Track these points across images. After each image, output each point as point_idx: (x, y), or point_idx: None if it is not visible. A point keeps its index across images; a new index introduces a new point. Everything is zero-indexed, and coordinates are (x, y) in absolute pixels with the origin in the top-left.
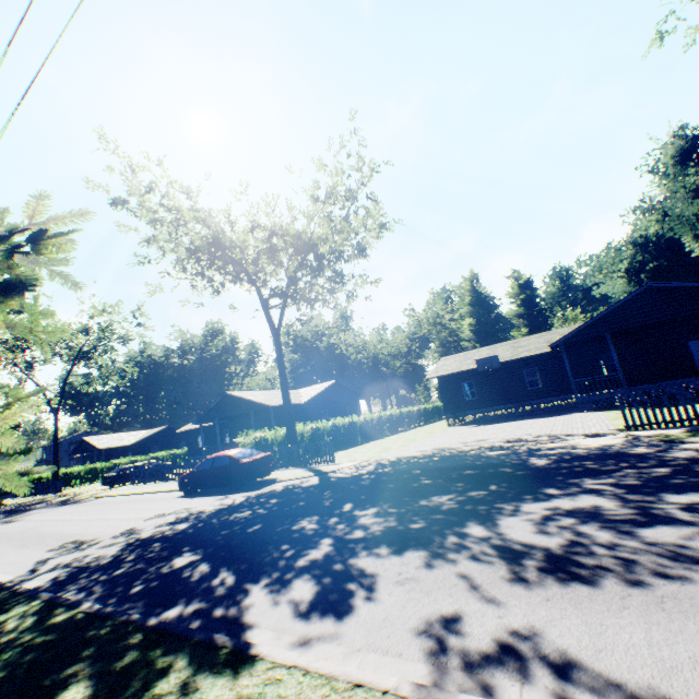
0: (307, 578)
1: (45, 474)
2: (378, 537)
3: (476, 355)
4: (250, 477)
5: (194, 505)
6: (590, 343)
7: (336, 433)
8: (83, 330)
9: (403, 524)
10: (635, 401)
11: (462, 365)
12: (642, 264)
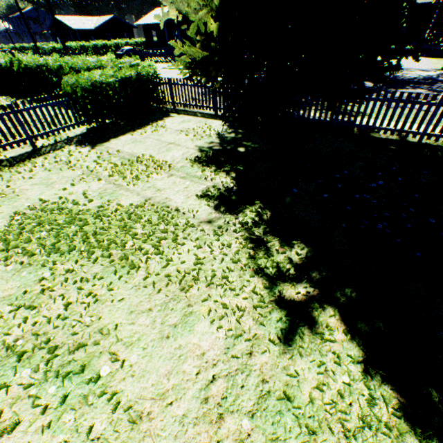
0: None
1: (56, 46)
2: None
3: None
4: None
5: None
6: None
7: None
8: None
9: None
10: None
11: None
12: None
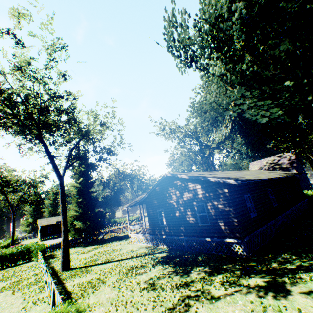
0: None
1: None
2: None
3: (53, 219)
4: None
5: None
6: None
7: (6, 246)
8: None
9: None
10: None
11: (50, 222)
12: None
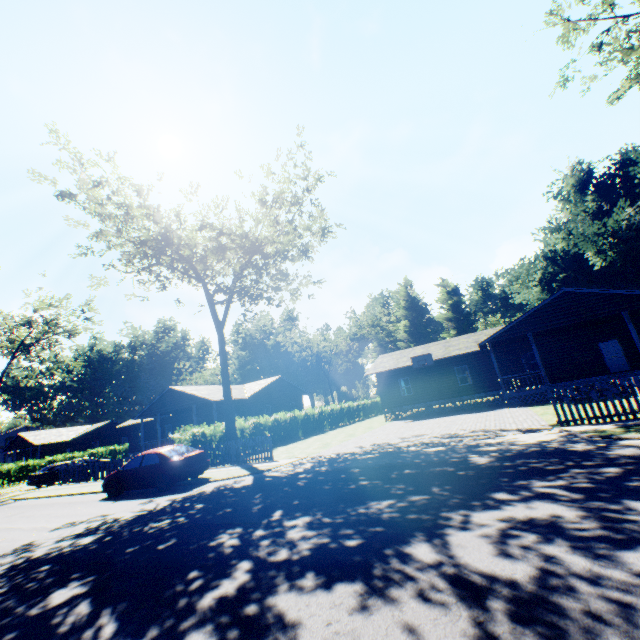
0: (207, 630)
1: None
2: (306, 561)
3: (412, 353)
4: (180, 477)
5: (113, 510)
6: (513, 343)
7: (278, 428)
8: (26, 322)
9: (337, 541)
10: (565, 396)
11: (399, 362)
12: (553, 275)
